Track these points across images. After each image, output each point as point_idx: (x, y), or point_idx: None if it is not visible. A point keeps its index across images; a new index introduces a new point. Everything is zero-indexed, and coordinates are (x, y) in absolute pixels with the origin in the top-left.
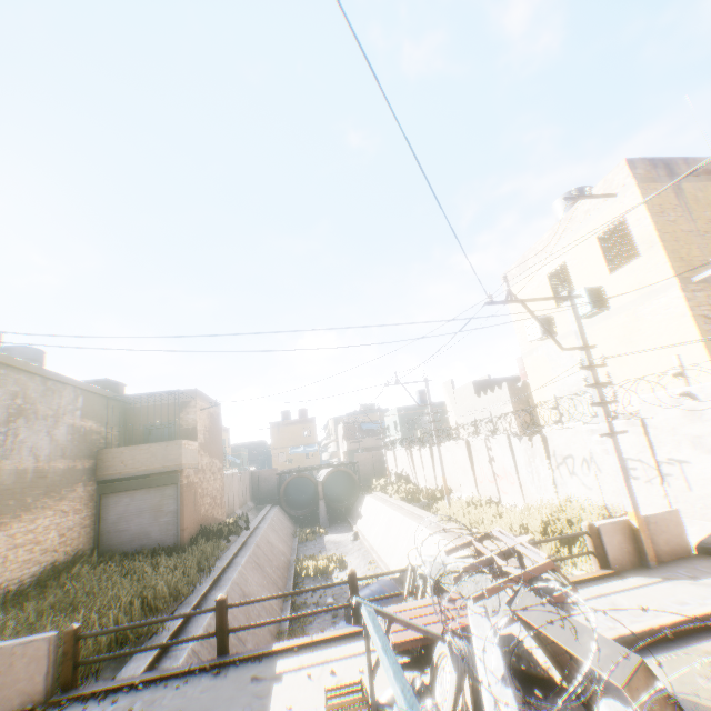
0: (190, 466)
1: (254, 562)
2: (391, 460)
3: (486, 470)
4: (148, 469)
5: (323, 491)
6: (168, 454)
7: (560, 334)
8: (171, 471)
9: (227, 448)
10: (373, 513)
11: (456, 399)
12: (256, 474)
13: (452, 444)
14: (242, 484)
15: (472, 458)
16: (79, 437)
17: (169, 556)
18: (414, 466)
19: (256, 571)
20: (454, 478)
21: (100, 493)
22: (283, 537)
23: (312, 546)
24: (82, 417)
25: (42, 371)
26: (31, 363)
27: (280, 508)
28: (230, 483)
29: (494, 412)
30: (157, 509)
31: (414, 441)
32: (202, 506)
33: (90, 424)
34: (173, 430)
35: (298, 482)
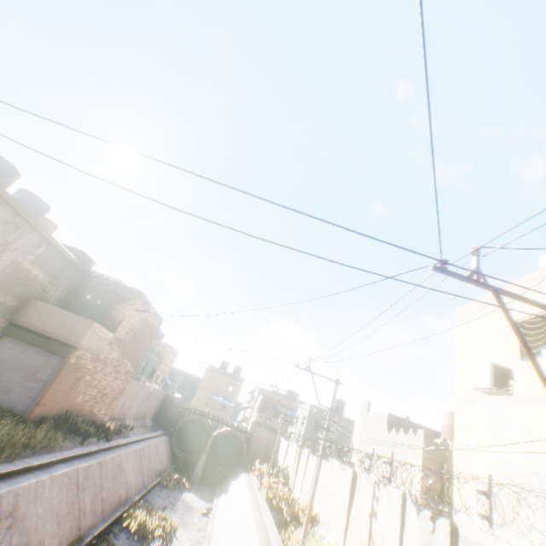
0: (91, 349)
1: (76, 479)
2: (283, 450)
3: (362, 522)
4: (53, 332)
5: (211, 445)
6: (76, 328)
7: (516, 396)
8: (69, 344)
9: (167, 367)
10: (236, 496)
11: (366, 422)
12: (169, 398)
13: (339, 467)
14: (150, 400)
15: (353, 496)
16: (18, 275)
17: (5, 422)
18: (298, 468)
19: (66, 490)
20: (327, 508)
21: (5, 332)
22: (145, 468)
23: (166, 494)
24: (34, 262)
25: (17, 204)
26: (10, 192)
27: (169, 439)
28: (135, 391)
29: (400, 456)
30: (34, 371)
31: (308, 442)
32: (83, 393)
33: (38, 272)
34: (104, 315)
35: (202, 426)
